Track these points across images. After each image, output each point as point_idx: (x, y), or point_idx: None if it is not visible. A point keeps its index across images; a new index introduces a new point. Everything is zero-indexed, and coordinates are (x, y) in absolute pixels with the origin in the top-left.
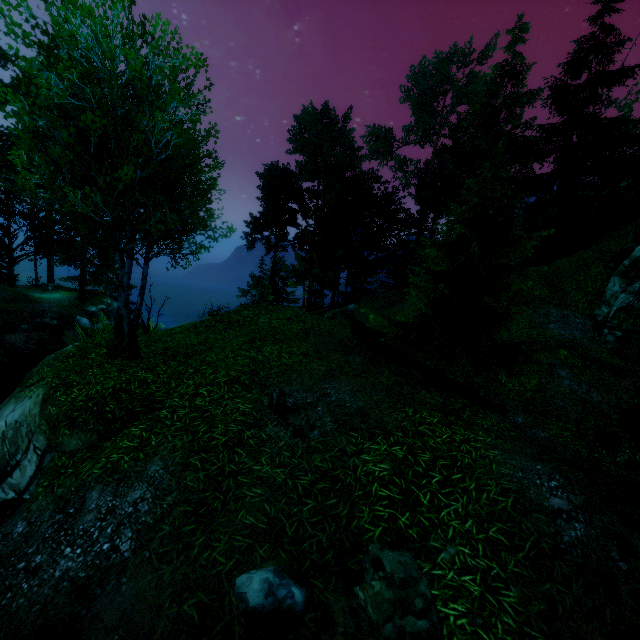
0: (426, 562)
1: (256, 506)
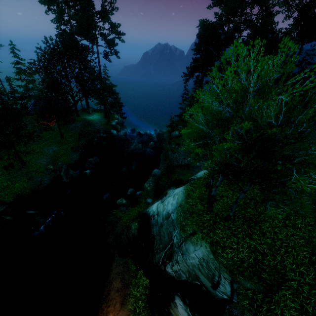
0: None
1: None
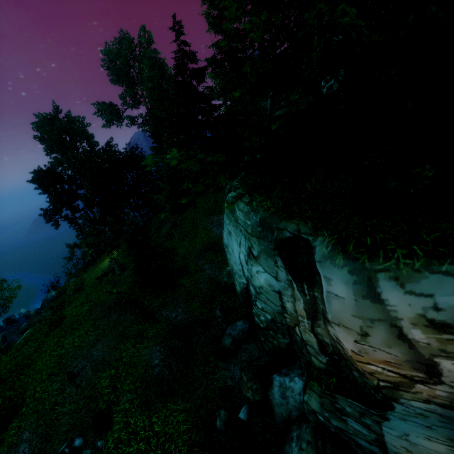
0: (116, 407)
1: (66, 423)
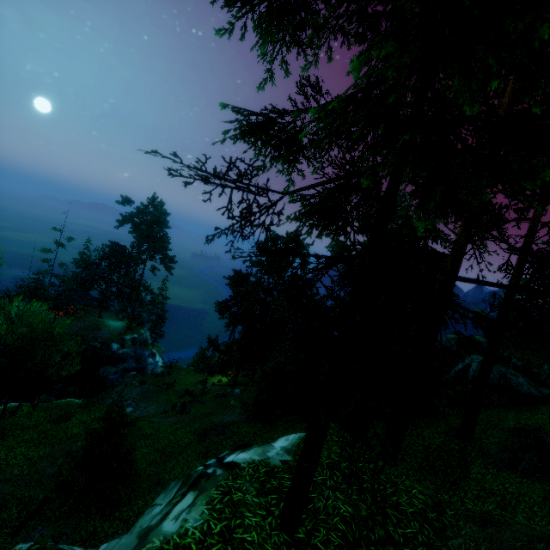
0: None
1: None
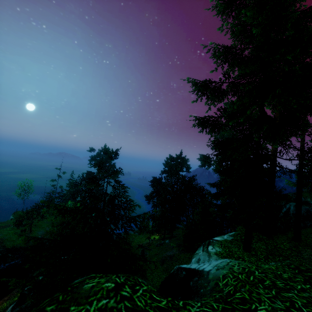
0: None
1: None
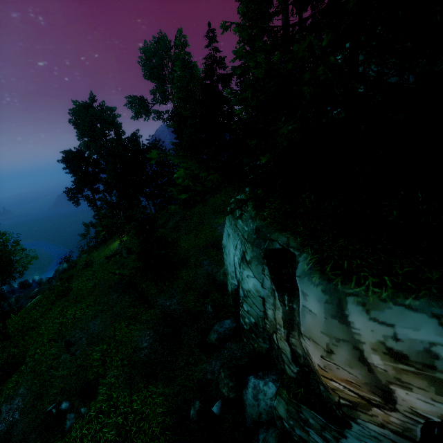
0: (103, 379)
1: (57, 386)
